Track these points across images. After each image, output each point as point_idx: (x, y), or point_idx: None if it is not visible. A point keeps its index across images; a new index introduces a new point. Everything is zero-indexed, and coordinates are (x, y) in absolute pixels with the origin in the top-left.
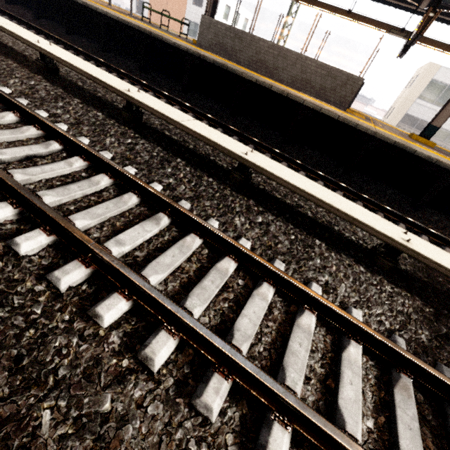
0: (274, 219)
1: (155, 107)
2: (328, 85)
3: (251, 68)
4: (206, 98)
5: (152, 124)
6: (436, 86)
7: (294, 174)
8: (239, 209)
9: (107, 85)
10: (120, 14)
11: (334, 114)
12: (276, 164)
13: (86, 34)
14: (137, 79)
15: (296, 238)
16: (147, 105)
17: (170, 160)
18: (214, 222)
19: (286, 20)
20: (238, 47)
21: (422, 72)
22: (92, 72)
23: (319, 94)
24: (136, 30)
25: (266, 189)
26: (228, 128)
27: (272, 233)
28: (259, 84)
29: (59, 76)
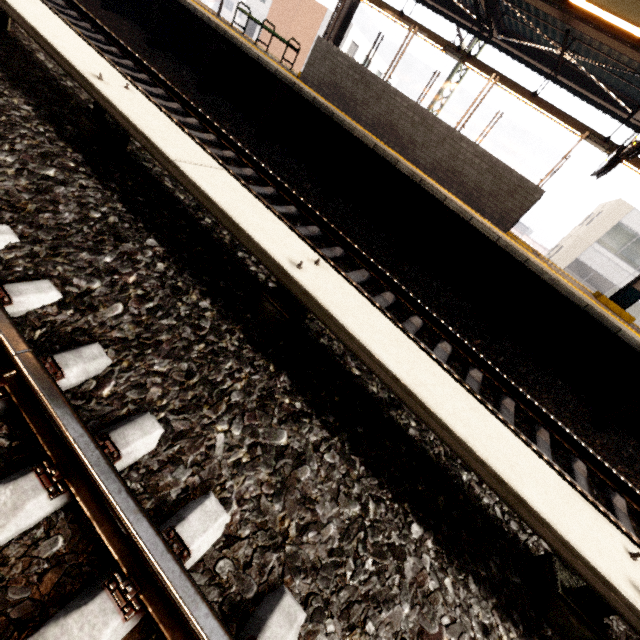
0: (323, 441)
1: (136, 120)
2: (486, 186)
3: (374, 132)
4: (291, 157)
5: (147, 161)
6: (623, 232)
7: (398, 335)
8: (240, 397)
9: (57, 54)
10: (195, 3)
11: (492, 232)
12: (363, 303)
13: (133, 16)
14: (179, 94)
15: (363, 512)
16: (120, 110)
17: (127, 237)
18: (147, 430)
19: (442, 89)
20: (361, 96)
21: (608, 210)
22: (43, 27)
23: (470, 197)
24: (206, 25)
25: (334, 348)
26: (309, 210)
27: (303, 489)
28: (379, 152)
29: (0, 31)
